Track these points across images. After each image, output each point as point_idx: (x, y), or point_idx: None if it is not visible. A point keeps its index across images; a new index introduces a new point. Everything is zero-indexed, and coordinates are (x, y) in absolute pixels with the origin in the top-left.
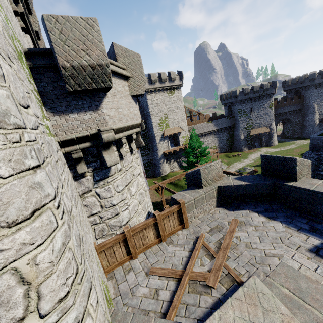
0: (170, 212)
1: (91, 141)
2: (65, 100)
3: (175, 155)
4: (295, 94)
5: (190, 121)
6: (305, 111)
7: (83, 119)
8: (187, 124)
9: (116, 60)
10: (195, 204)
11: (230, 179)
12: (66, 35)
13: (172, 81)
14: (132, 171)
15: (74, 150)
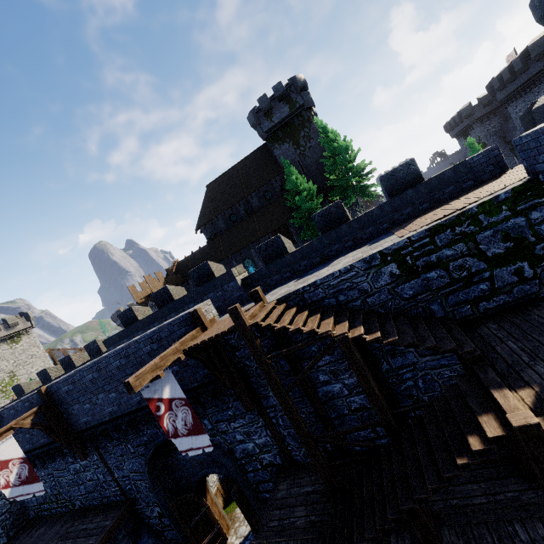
0: None
1: None
2: None
3: None
4: None
5: None
6: None
7: None
8: None
9: None
10: None
11: None
12: None
13: (12, 327)
14: None
15: None
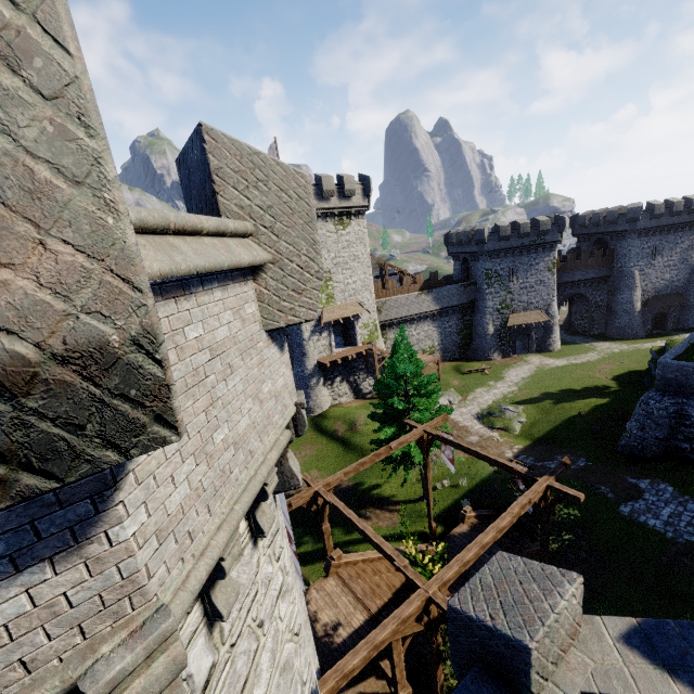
0: None
1: None
2: None
3: (346, 366)
4: (597, 245)
5: (380, 289)
6: (615, 282)
7: None
8: (375, 296)
9: (212, 198)
10: None
11: (613, 647)
12: None
13: (346, 197)
14: (256, 615)
15: None
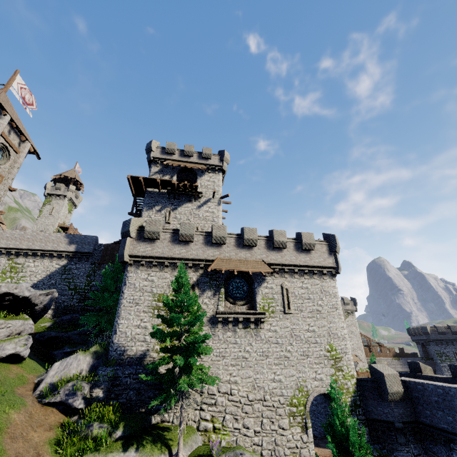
0: (363, 373)
1: None
2: None
3: None
4: None
5: (368, 352)
6: None
7: None
8: (365, 355)
9: None
10: None
11: None
12: None
13: (345, 305)
14: None
15: None
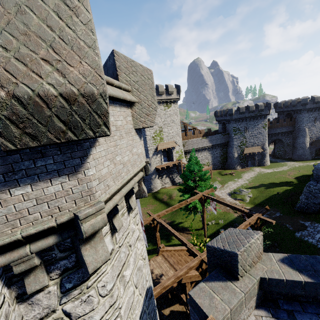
0: None
1: (58, 231)
2: (3, 160)
3: (168, 170)
4: (287, 116)
5: (184, 136)
6: (296, 133)
7: (44, 195)
8: (182, 139)
9: (116, 77)
10: (231, 317)
11: (275, 263)
12: (2, 19)
13: (169, 94)
14: (128, 241)
15: (19, 258)
